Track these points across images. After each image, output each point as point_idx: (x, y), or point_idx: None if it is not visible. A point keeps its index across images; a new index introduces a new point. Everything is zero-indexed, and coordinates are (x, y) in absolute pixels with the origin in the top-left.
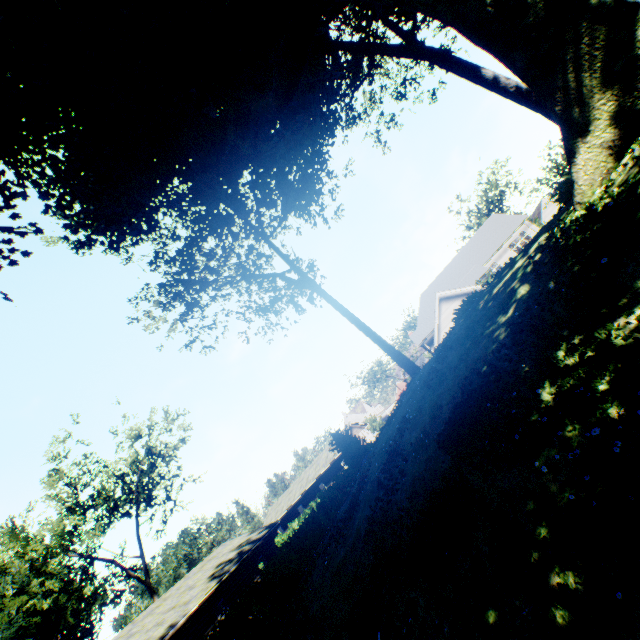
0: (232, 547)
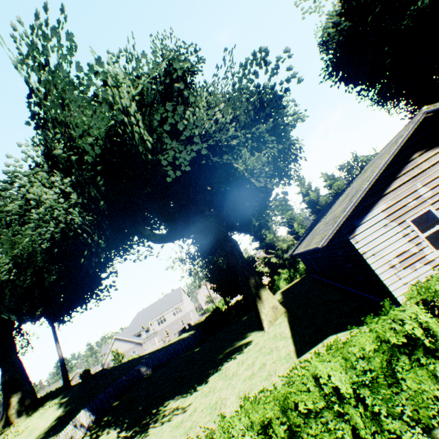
0: None
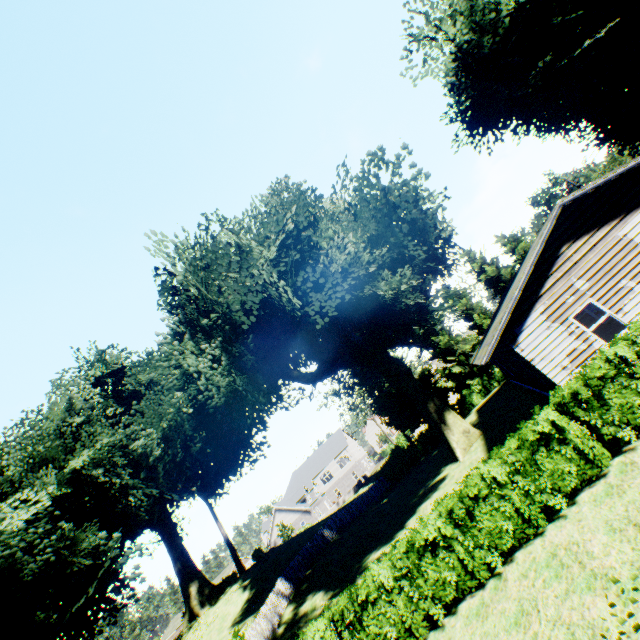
0: None
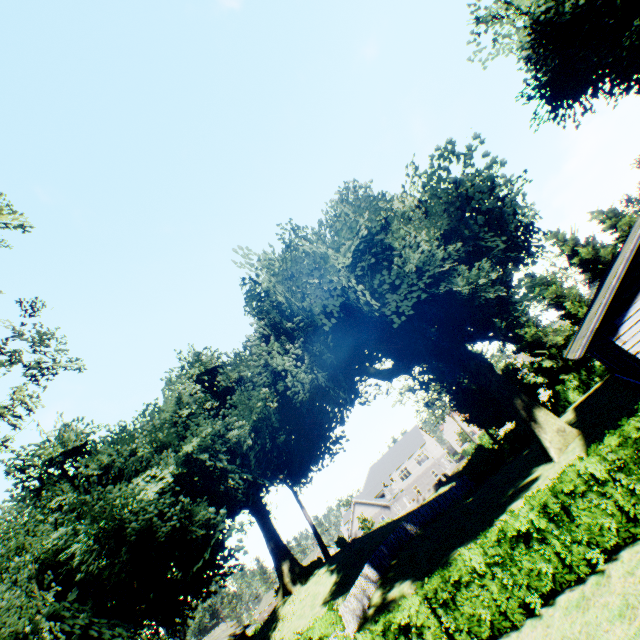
0: (227, 634)
